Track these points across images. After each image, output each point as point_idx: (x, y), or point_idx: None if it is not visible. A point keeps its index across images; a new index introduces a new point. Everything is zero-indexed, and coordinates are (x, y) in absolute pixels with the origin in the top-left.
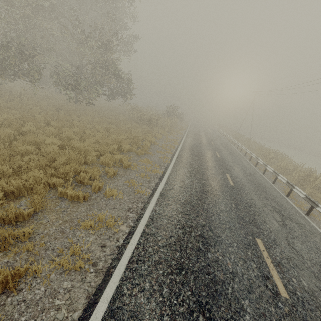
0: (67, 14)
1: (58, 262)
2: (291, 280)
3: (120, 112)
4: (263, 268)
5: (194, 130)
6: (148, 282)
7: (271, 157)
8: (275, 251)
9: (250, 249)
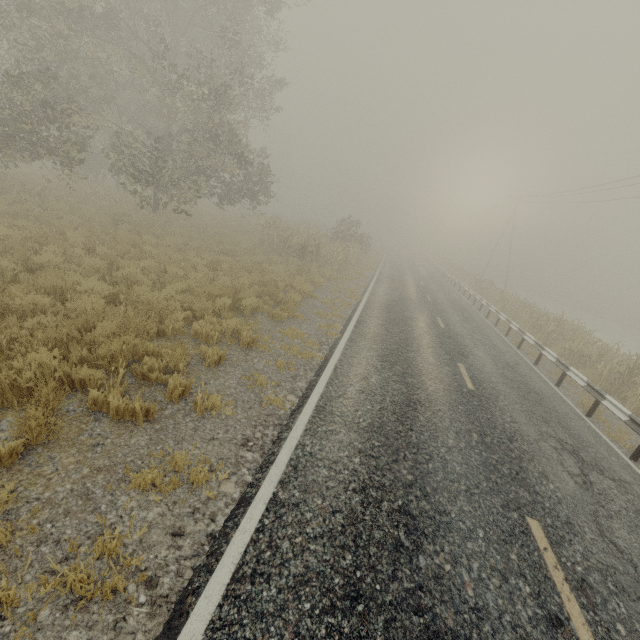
0: (144, 33)
1: (64, 576)
2: (614, 627)
3: (244, 229)
4: (547, 596)
5: (393, 270)
6: (275, 634)
7: (550, 330)
8: (571, 549)
9: (514, 544)
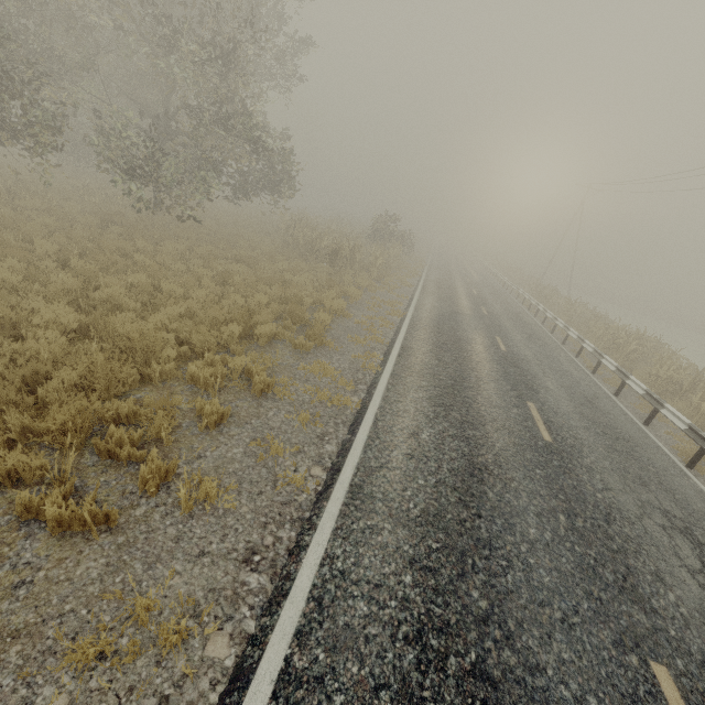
0: None
1: None
2: None
3: (265, 229)
4: None
5: (441, 276)
6: None
7: (630, 350)
8: None
9: None
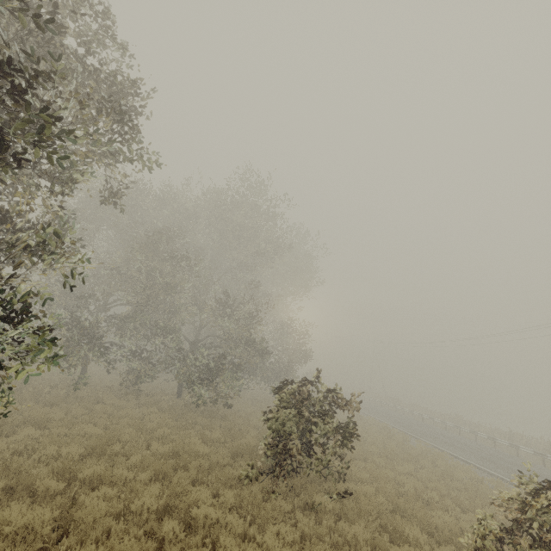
0: None
1: None
2: None
3: None
4: None
5: None
6: None
7: (461, 423)
8: None
9: None
